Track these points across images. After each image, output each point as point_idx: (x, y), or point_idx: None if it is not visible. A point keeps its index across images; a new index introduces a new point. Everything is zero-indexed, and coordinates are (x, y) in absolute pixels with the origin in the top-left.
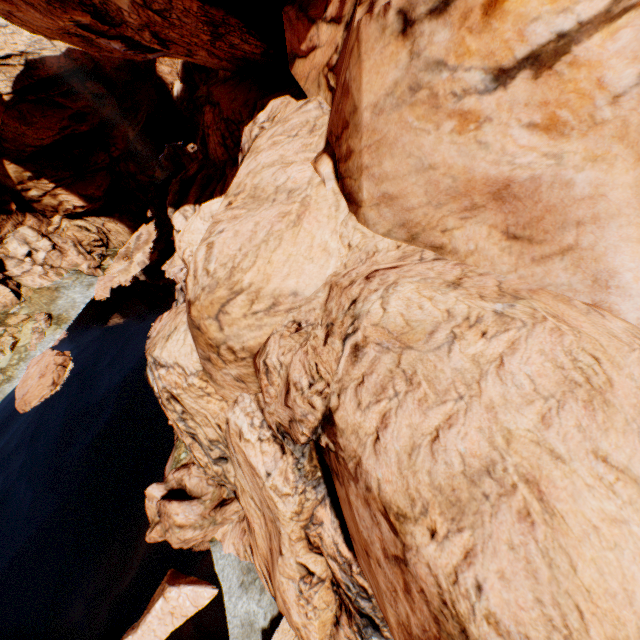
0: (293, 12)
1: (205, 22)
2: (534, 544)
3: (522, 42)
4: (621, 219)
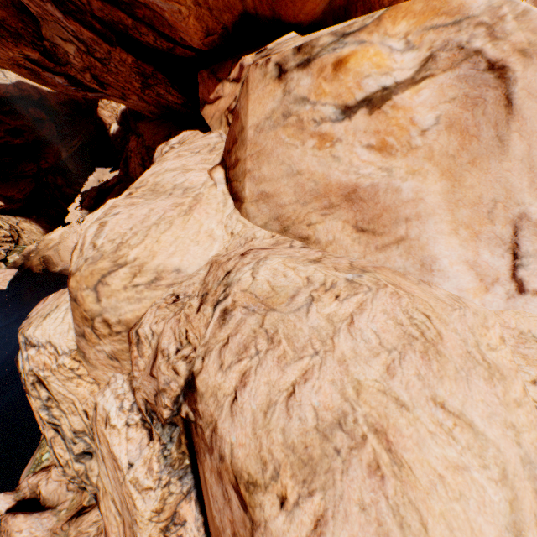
0: (206, 73)
1: (137, 72)
2: (385, 501)
3: (360, 90)
4: (436, 217)
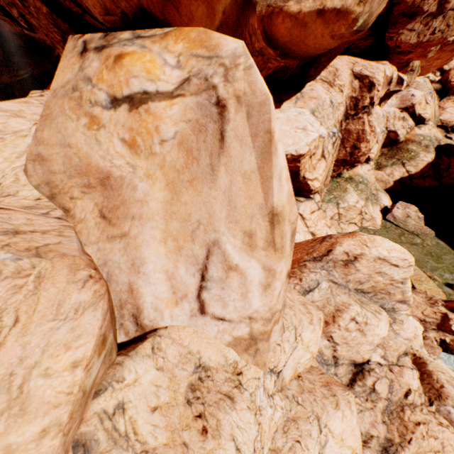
0: None
1: (54, 24)
2: None
3: (128, 86)
4: (154, 222)
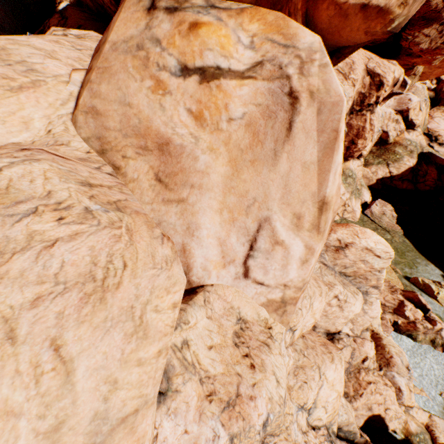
0: None
1: None
2: None
3: (201, 58)
4: (212, 193)
